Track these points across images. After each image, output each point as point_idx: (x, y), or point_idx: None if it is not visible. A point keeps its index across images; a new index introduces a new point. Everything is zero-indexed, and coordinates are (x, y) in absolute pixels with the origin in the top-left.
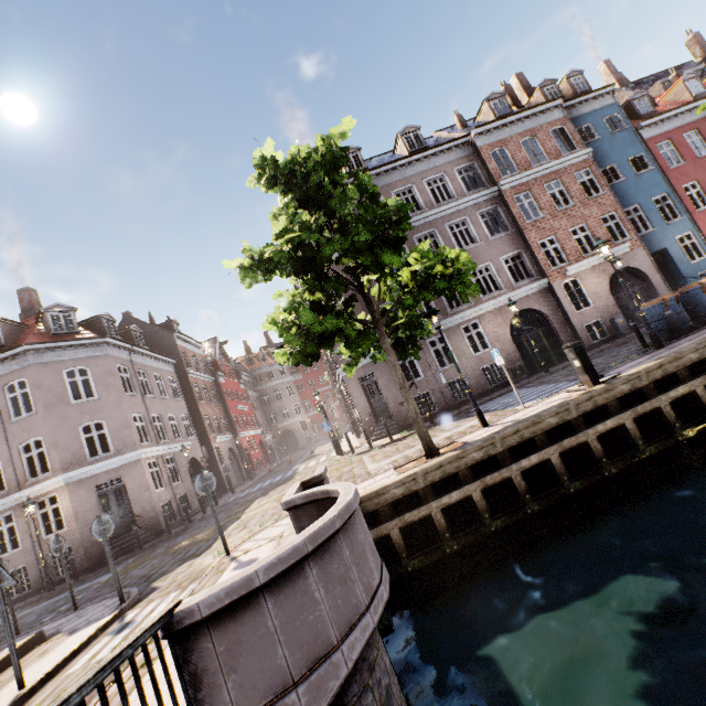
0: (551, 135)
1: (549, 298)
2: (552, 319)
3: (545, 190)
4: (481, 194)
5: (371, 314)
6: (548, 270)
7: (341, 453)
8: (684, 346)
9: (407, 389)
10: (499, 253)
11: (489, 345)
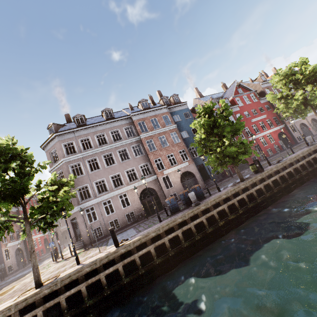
0: (162, 118)
1: (157, 183)
2: (157, 192)
3: (158, 139)
4: (133, 139)
5: (23, 215)
6: (157, 172)
7: (53, 260)
8: (153, 229)
9: (32, 253)
10: (138, 163)
11: (130, 204)
